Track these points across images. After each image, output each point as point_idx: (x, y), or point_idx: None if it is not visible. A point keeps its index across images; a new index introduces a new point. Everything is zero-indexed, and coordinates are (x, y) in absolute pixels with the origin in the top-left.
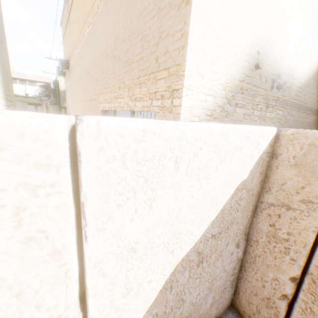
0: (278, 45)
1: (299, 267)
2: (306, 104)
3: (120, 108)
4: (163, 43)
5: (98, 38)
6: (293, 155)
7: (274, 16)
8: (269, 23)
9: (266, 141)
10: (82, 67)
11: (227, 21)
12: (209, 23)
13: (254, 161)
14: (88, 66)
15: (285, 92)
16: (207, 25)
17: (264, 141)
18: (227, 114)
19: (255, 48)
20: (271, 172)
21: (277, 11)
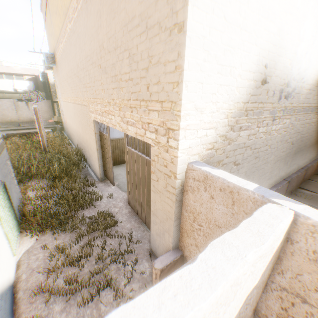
0: (288, 51)
1: None
2: (315, 103)
3: (112, 126)
4: (154, 70)
5: (81, 39)
6: (314, 249)
7: (285, 19)
8: (279, 29)
9: (281, 236)
10: (68, 66)
11: (230, 41)
12: (209, 48)
13: (267, 263)
14: (75, 68)
15: (294, 99)
16: (206, 52)
17: (279, 239)
18: (230, 140)
19: (262, 62)
20: (285, 256)
21: (289, 12)
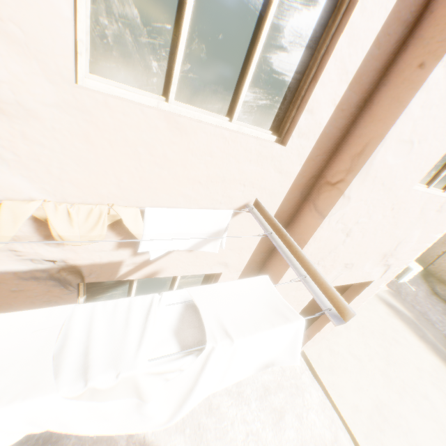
0: None
1: (445, 249)
2: None
3: None
4: None
5: None
6: None
7: None
8: None
9: None
10: None
11: None
12: None
13: None
14: None
15: None
16: None
17: None
18: None
19: None
20: None
21: None
